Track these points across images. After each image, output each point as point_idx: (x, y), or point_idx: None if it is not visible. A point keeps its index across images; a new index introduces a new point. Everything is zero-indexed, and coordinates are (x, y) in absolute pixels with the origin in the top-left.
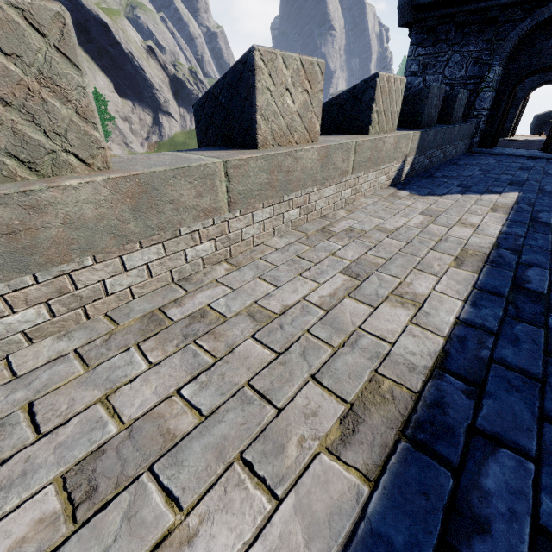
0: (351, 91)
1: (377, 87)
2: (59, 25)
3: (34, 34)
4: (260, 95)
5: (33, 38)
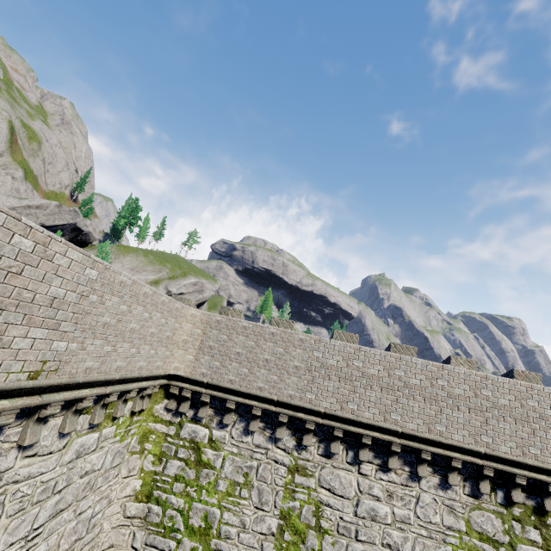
0: (506, 373)
1: (514, 373)
2: (415, 349)
3: (412, 349)
4: (452, 363)
5: (412, 350)
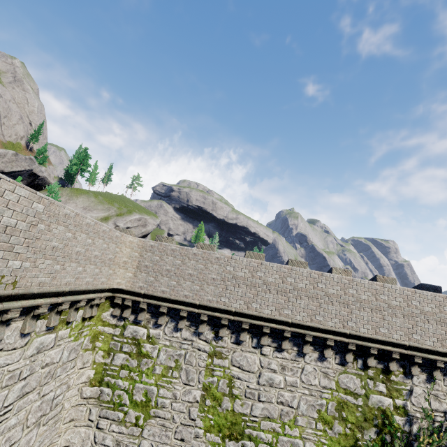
0: (371, 278)
1: (377, 278)
2: (307, 263)
3: (304, 264)
4: (333, 273)
5: (304, 264)
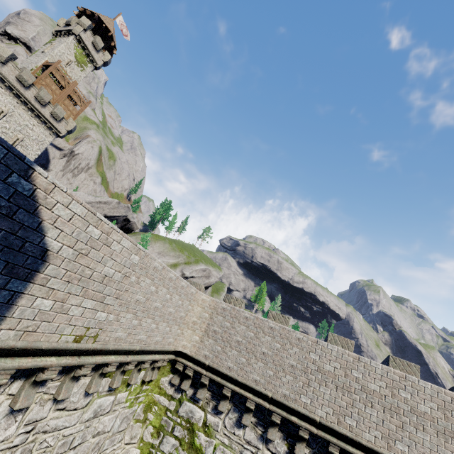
0: None
1: None
2: (418, 367)
3: (414, 367)
4: None
5: (414, 368)
